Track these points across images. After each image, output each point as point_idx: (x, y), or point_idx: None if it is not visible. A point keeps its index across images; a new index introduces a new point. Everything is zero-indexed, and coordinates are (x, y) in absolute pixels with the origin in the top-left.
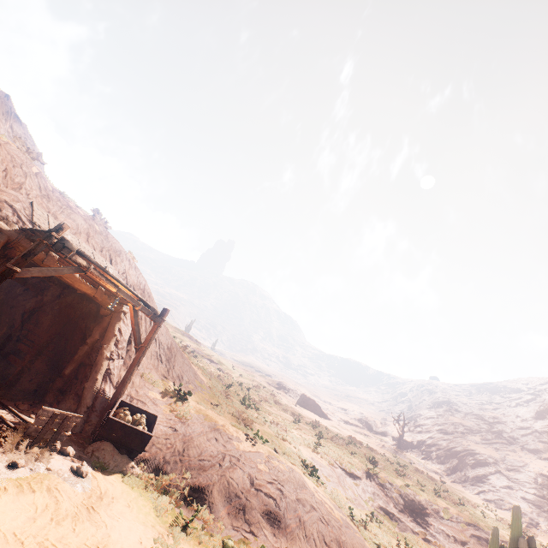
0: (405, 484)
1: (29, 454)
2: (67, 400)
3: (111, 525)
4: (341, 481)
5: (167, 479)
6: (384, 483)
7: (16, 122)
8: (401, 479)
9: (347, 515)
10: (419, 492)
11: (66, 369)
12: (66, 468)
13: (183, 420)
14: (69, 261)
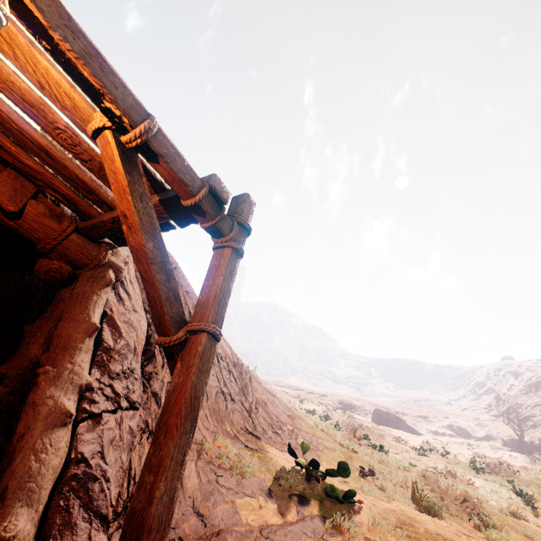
0: None
1: None
2: None
3: None
4: None
5: None
6: None
7: None
8: None
9: None
10: None
11: None
12: None
13: None
14: None
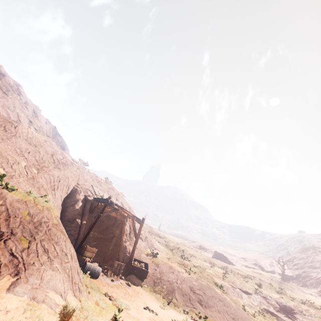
0: (280, 296)
1: (114, 277)
2: (113, 260)
3: (145, 300)
4: (239, 295)
5: (157, 288)
6: (266, 296)
7: (59, 137)
8: (278, 294)
9: (241, 308)
10: (289, 301)
11: (110, 248)
12: (124, 283)
13: (158, 265)
14: (108, 205)
